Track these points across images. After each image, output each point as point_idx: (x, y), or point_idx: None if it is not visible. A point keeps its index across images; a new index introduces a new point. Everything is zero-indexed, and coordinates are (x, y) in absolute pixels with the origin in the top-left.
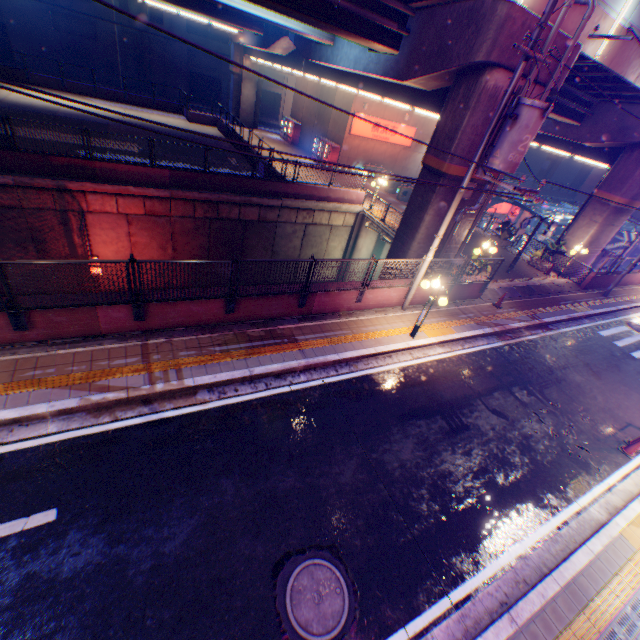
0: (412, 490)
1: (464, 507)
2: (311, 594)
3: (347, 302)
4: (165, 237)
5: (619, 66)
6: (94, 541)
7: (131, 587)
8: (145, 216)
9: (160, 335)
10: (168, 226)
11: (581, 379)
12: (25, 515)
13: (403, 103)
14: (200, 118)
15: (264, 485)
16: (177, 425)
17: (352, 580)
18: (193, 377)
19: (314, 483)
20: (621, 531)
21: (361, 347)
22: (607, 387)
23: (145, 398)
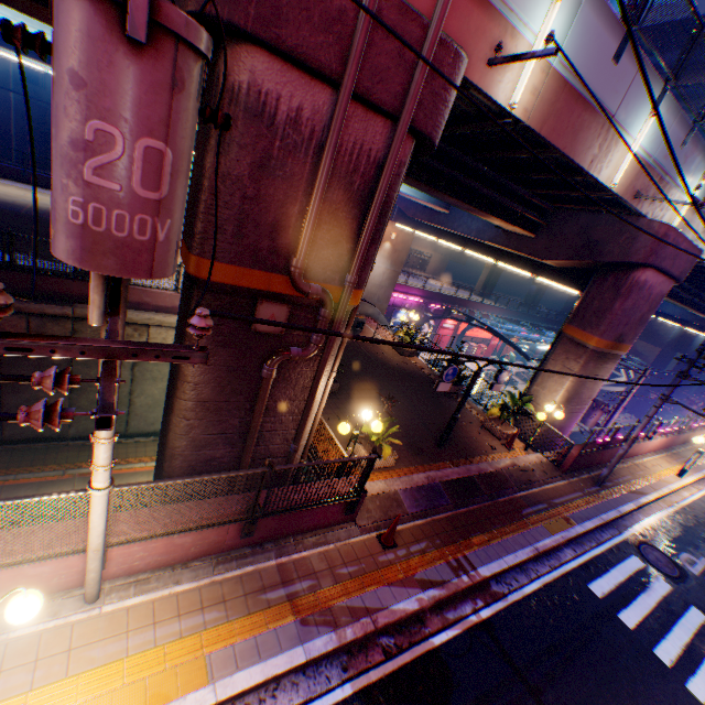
0: None
1: None
2: None
3: None
4: None
5: (559, 135)
6: None
7: None
8: None
9: None
10: None
11: None
12: None
13: None
14: None
15: None
16: None
17: None
18: None
19: None
20: None
21: None
22: None
23: None
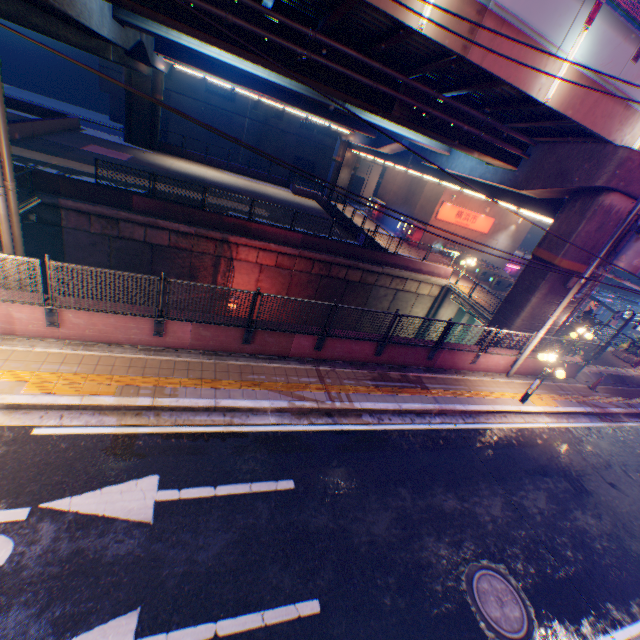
0: (554, 535)
1: (605, 563)
2: (493, 597)
3: (462, 362)
4: (283, 285)
5: None
6: (324, 510)
7: (358, 551)
8: (274, 267)
9: (326, 364)
10: (288, 277)
11: None
12: (274, 479)
13: (511, 204)
14: (304, 192)
15: (432, 500)
16: (354, 437)
17: (523, 596)
18: (358, 401)
19: (470, 508)
20: None
21: (480, 403)
22: None
23: (327, 411)
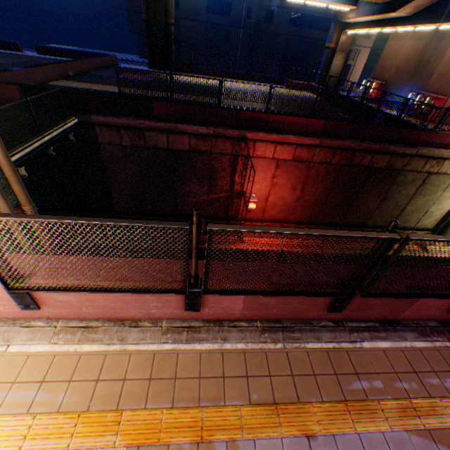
0: None
1: None
2: None
3: None
4: (298, 179)
5: None
6: None
7: None
8: (290, 161)
9: None
10: (304, 170)
11: None
12: None
13: None
14: (298, 85)
15: None
16: None
17: None
18: None
19: None
20: None
21: None
22: None
23: None
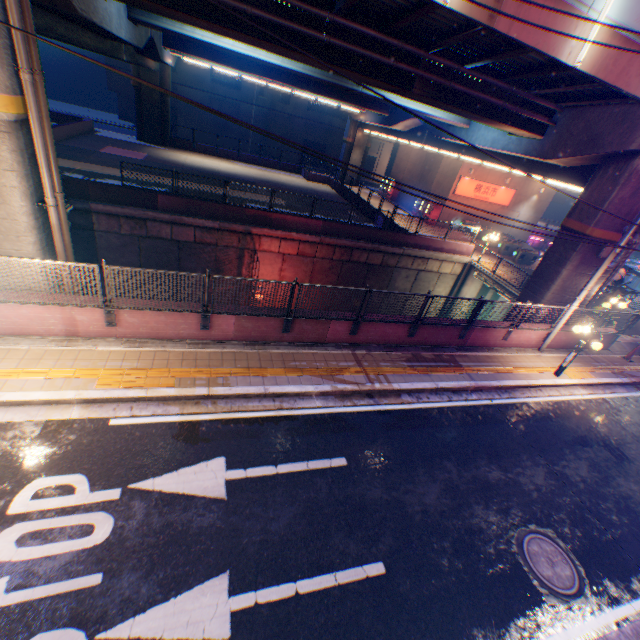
0: (598, 501)
1: None
2: (543, 558)
3: (494, 339)
4: (305, 273)
5: None
6: (376, 484)
7: (413, 519)
8: (296, 256)
9: (361, 348)
10: (310, 265)
11: None
12: (327, 457)
13: (536, 175)
14: (316, 177)
15: (476, 472)
16: (396, 416)
17: (572, 557)
18: (396, 382)
19: (514, 478)
20: None
21: (514, 378)
22: None
23: (367, 393)
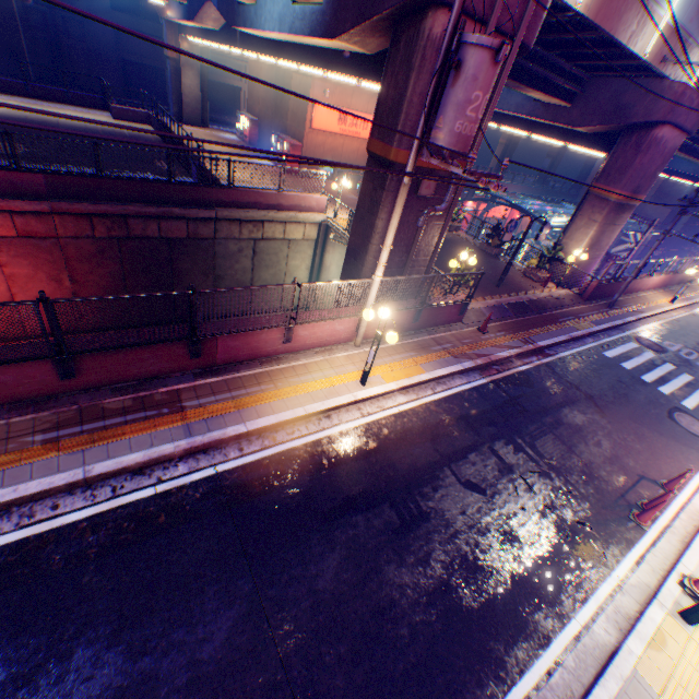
0: (325, 649)
1: (407, 665)
2: None
3: (271, 344)
4: (56, 265)
5: (608, 20)
6: None
7: None
8: (19, 238)
9: None
10: (58, 250)
11: (583, 419)
12: None
13: (345, 75)
14: (128, 114)
15: (48, 696)
16: None
17: None
18: None
19: (150, 671)
20: (637, 664)
21: (285, 408)
22: (615, 426)
23: None
